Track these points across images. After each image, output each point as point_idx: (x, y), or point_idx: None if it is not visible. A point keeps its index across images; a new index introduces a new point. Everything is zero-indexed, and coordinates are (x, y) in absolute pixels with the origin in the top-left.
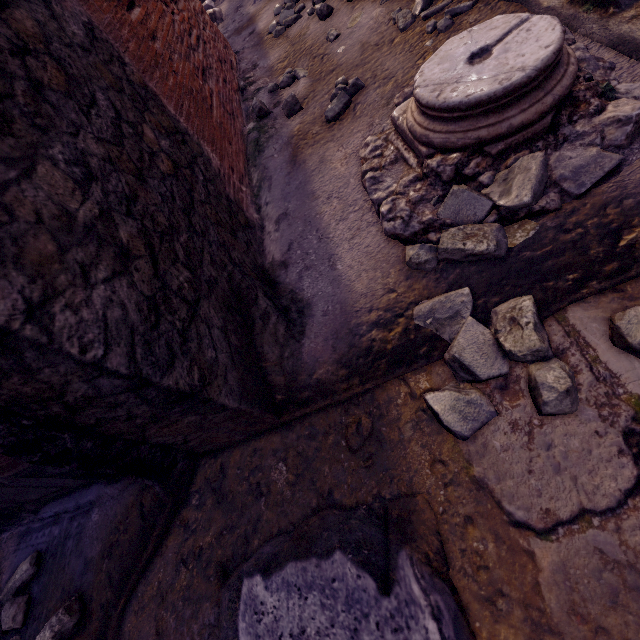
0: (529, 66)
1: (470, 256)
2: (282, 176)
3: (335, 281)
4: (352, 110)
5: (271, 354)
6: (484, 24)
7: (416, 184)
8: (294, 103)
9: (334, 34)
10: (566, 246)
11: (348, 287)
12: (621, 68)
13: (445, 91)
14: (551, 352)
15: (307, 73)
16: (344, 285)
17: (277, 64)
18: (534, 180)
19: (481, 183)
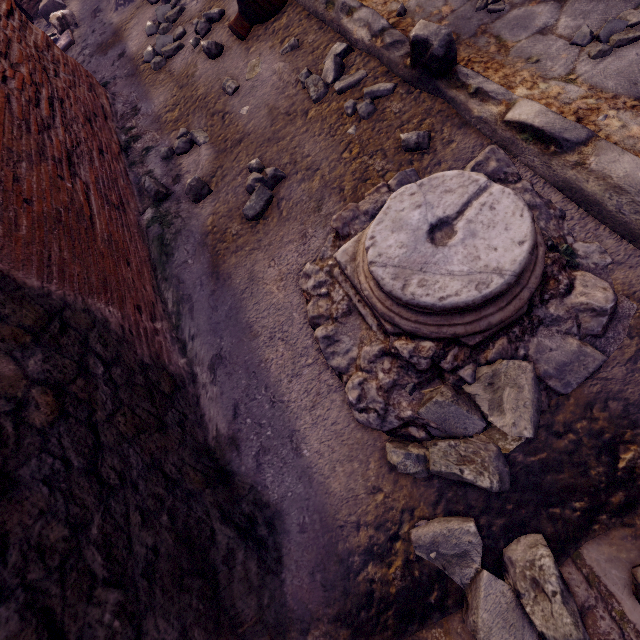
0: (507, 270)
1: (470, 484)
2: (205, 296)
3: (305, 475)
4: (276, 207)
5: (247, 609)
6: (435, 180)
7: (383, 360)
8: (200, 187)
9: (232, 86)
10: (565, 463)
11: (323, 486)
12: (572, 218)
13: (411, 282)
14: (587, 634)
15: (207, 137)
16: (317, 482)
17: (165, 113)
18: (531, 408)
19: (462, 377)
